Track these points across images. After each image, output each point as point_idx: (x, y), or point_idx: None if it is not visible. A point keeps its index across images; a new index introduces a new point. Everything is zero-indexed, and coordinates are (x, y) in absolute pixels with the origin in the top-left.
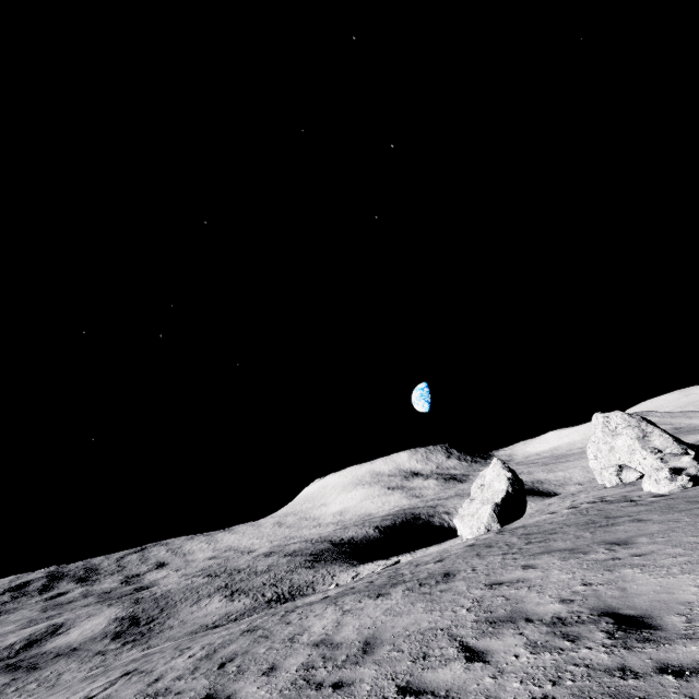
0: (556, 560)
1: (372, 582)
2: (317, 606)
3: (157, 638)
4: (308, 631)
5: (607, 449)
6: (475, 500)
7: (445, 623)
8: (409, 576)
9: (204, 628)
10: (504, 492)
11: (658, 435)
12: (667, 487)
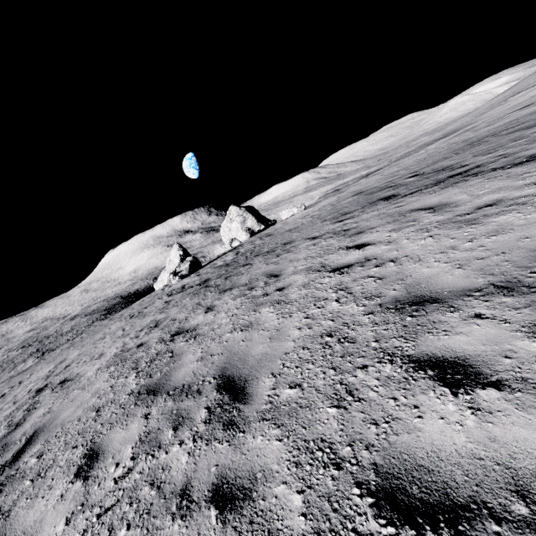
0: (59, 354)
1: None
2: None
3: None
4: None
5: (228, 230)
6: (166, 271)
7: None
8: None
9: None
10: (177, 264)
11: (250, 219)
12: (173, 282)
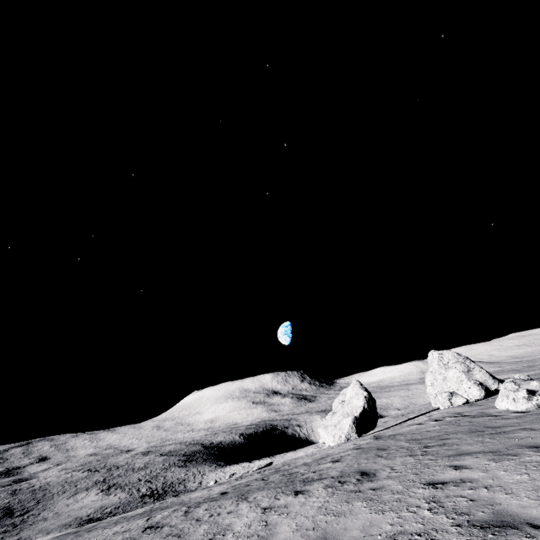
0: (487, 461)
1: (266, 480)
2: (225, 502)
3: (30, 530)
4: (231, 531)
5: (441, 378)
6: (337, 413)
7: (414, 526)
8: (312, 474)
9: (79, 520)
10: (361, 407)
11: (478, 370)
12: (525, 405)
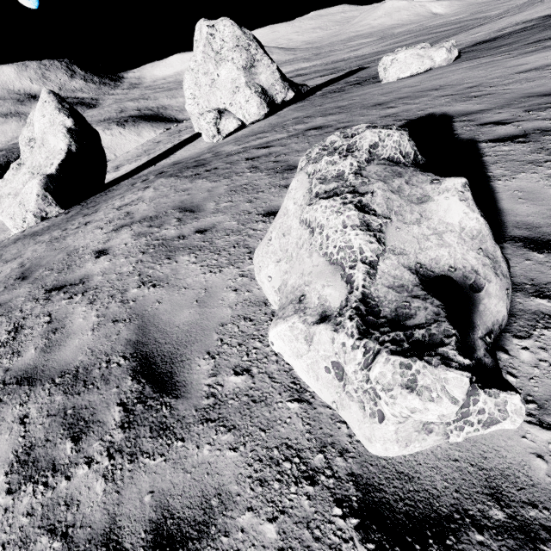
0: None
1: None
2: None
3: None
4: None
5: (208, 84)
6: (24, 167)
7: None
8: None
9: None
10: (62, 154)
11: (266, 66)
12: (401, 449)
